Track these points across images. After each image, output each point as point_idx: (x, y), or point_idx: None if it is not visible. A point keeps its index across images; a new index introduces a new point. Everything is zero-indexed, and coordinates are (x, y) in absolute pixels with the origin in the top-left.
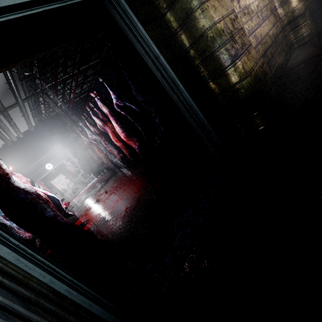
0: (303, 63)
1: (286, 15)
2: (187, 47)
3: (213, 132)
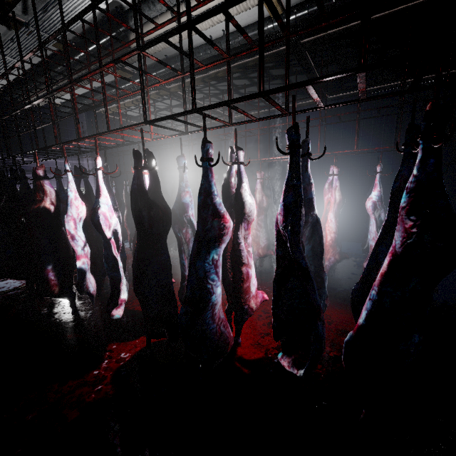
0: None
1: None
2: None
3: None
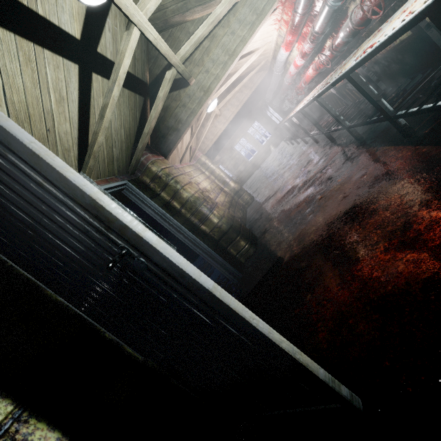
0: (255, 213)
1: (231, 191)
2: (179, 208)
3: (216, 254)
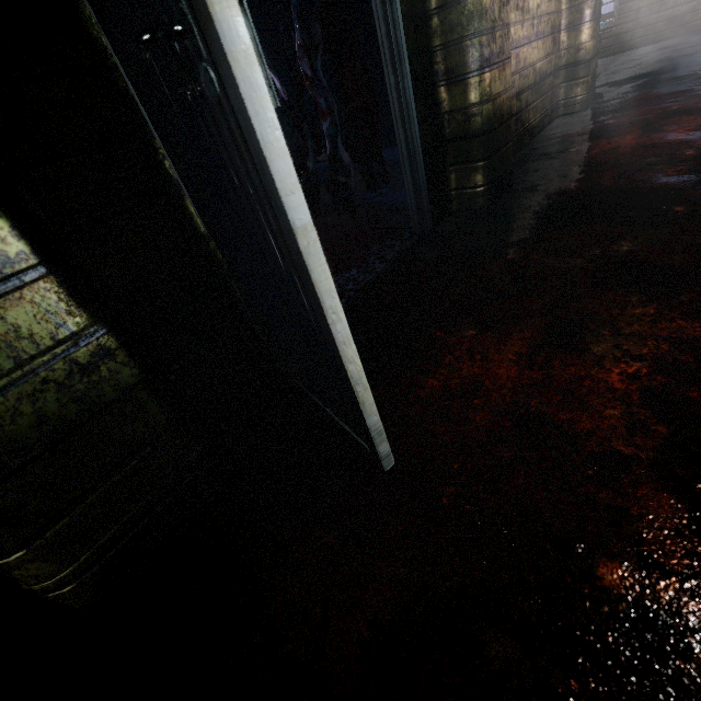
0: (558, 138)
1: (568, 51)
2: (432, 8)
3: (423, 163)
